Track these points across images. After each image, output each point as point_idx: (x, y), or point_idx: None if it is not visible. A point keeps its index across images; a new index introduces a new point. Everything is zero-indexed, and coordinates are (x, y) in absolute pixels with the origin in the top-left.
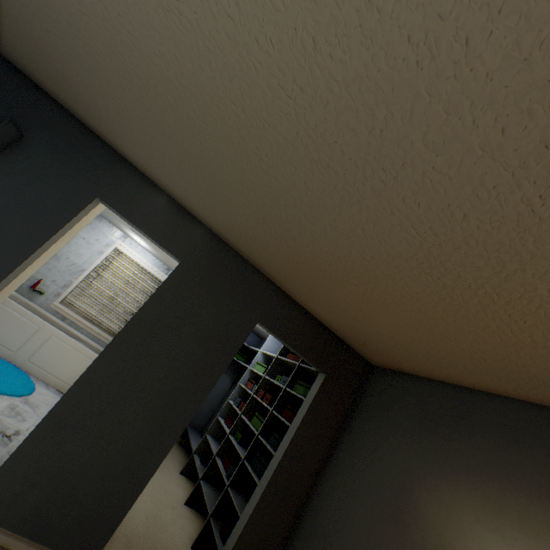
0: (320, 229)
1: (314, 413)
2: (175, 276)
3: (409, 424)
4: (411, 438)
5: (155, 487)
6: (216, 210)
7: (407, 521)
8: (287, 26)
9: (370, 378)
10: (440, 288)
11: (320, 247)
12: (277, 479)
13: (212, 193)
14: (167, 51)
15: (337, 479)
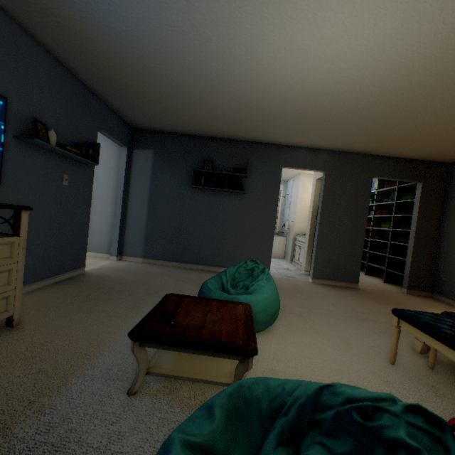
0: (405, 126)
1: (423, 203)
2: (326, 178)
3: None
4: None
5: None
6: (336, 142)
7: None
8: (390, 95)
9: (451, 171)
10: None
11: (405, 131)
12: (417, 236)
13: (337, 137)
14: (332, 112)
15: (452, 223)
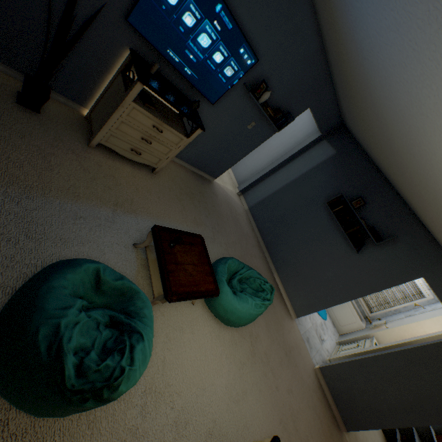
0: None
1: None
2: None
3: None
4: None
5: None
6: None
7: None
8: None
9: None
10: None
11: None
12: None
13: None
14: None
15: None
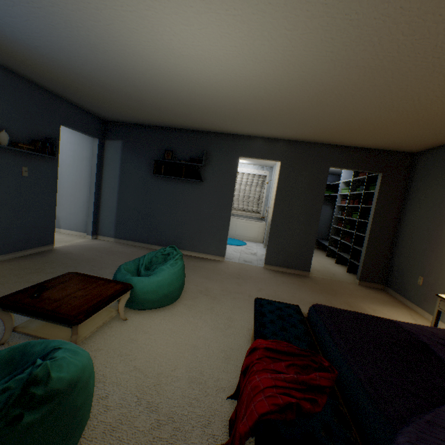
0: (337, 119)
1: (382, 194)
2: (282, 168)
3: (440, 173)
4: (442, 179)
5: (317, 260)
6: (286, 132)
7: (444, 213)
8: (297, 91)
9: (415, 161)
10: (401, 113)
11: (341, 123)
12: (373, 228)
13: (282, 128)
14: (258, 106)
15: (408, 217)
